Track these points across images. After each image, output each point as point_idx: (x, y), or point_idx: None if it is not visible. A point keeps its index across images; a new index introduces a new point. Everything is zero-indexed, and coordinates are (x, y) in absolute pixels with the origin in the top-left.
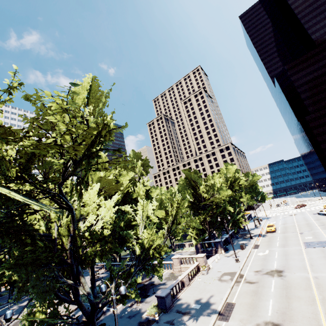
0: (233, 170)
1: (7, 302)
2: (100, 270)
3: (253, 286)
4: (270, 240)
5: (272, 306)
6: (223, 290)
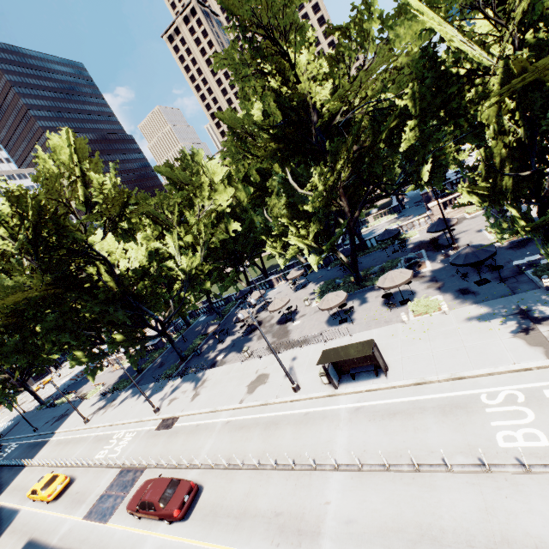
0: None
1: (182, 361)
2: (277, 285)
3: None
4: None
5: None
6: None
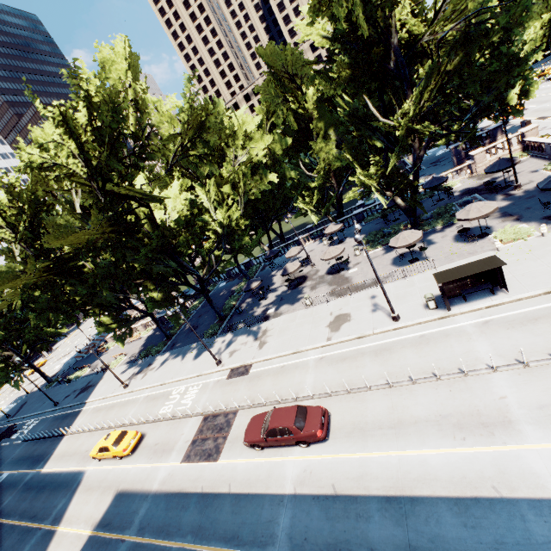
0: (494, 1)
1: (222, 321)
2: (304, 245)
3: None
4: (544, 110)
5: None
6: None
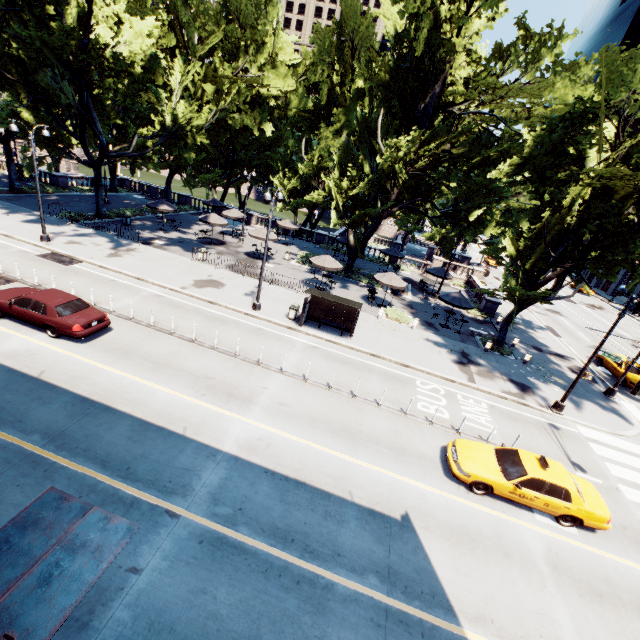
0: None
1: (97, 217)
2: (254, 225)
3: (547, 317)
4: None
5: (584, 336)
6: (526, 313)
